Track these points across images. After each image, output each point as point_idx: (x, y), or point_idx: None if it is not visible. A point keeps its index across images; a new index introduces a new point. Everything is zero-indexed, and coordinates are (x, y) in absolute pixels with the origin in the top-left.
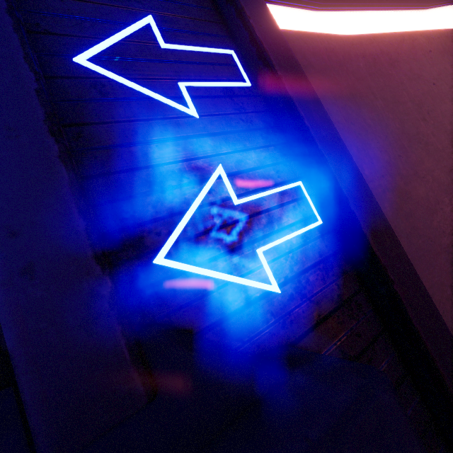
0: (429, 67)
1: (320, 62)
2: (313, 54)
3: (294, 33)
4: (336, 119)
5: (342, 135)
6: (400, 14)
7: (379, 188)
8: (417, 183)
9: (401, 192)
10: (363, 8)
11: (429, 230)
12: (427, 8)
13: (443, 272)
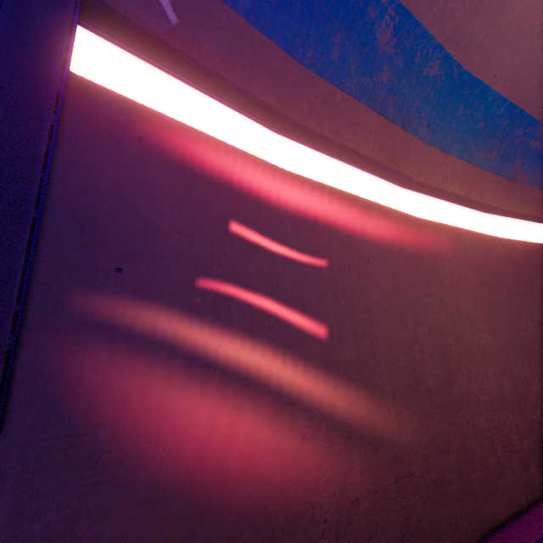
0: (372, 243)
1: (225, 181)
2: (218, 169)
3: (203, 137)
4: (197, 251)
5: (191, 274)
6: (376, 180)
7: (203, 361)
8: (275, 369)
9: (239, 376)
10: (333, 156)
11: (252, 441)
12: (407, 189)
13: (233, 512)
